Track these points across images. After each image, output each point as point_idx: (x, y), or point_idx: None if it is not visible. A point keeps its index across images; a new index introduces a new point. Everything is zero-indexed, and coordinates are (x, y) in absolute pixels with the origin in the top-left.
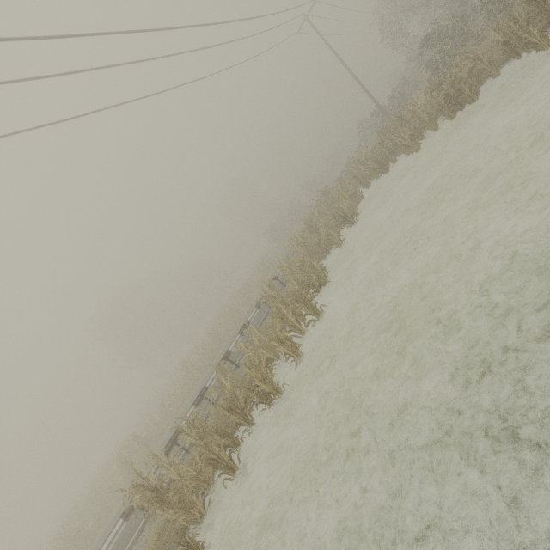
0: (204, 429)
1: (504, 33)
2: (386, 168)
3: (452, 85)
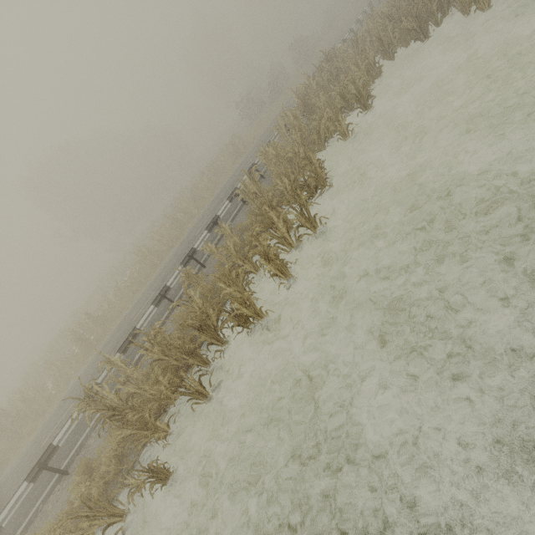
0: (168, 344)
1: None
2: (425, 32)
3: None
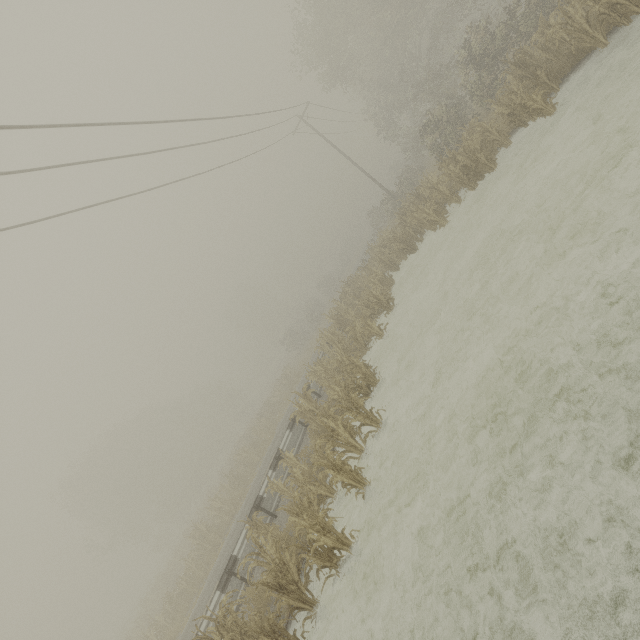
0: (242, 629)
1: (506, 105)
2: (413, 248)
3: (467, 157)
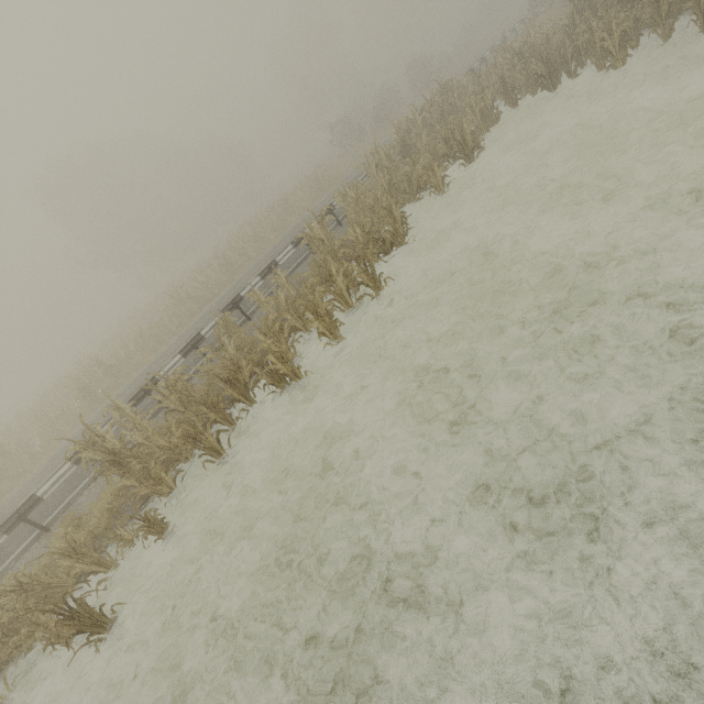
0: (189, 395)
1: None
2: (554, 82)
3: None
